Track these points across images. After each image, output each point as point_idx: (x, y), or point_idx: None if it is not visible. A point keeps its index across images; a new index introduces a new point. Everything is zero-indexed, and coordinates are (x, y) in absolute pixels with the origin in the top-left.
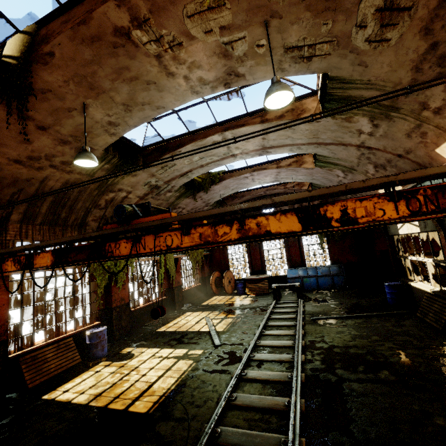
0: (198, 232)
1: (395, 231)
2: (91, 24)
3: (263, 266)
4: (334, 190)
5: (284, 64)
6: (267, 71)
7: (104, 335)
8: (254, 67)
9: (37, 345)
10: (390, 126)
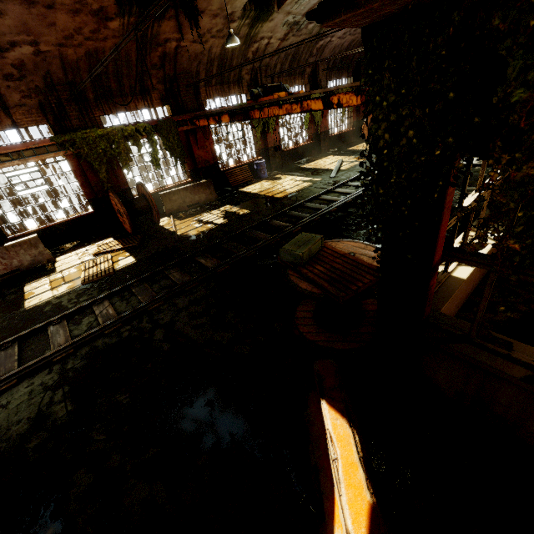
0: (285, 107)
1: None
2: None
3: None
4: (332, 89)
5: None
6: None
7: (264, 165)
8: None
9: (231, 167)
10: None
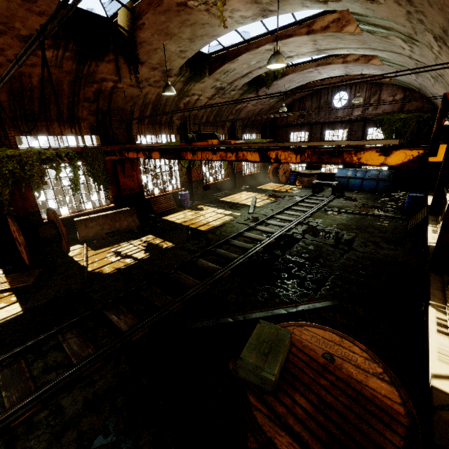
0: (219, 154)
1: None
2: (163, 5)
3: None
4: (272, 145)
5: (307, 4)
6: (294, 7)
7: (188, 196)
8: (282, 6)
9: (156, 195)
10: (421, 50)
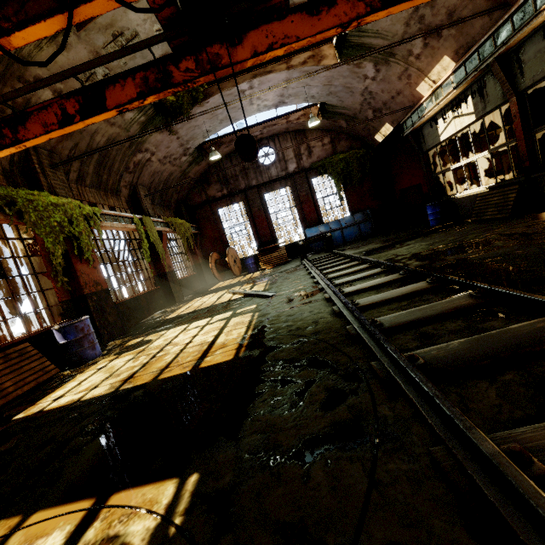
0: None
1: (434, 140)
2: None
3: (272, 235)
4: None
5: None
6: None
7: (89, 327)
8: None
9: None
10: None
